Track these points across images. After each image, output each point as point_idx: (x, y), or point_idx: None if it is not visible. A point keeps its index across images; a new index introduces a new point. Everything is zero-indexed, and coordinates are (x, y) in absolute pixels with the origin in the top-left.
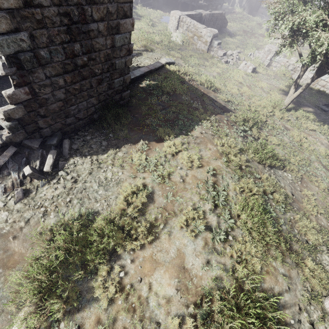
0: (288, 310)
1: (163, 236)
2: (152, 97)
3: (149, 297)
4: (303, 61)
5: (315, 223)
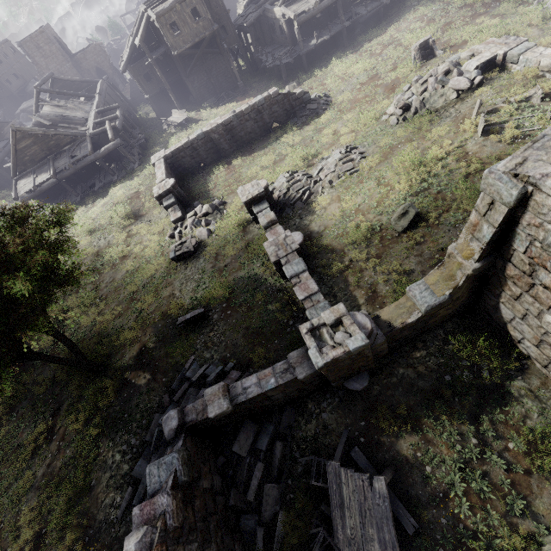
0: None
1: None
2: None
3: None
4: None
5: None
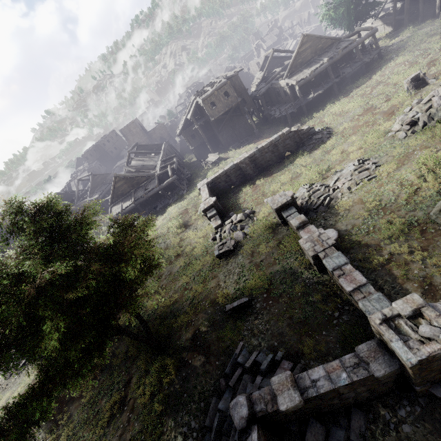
0: None
1: None
2: None
3: None
4: None
5: None
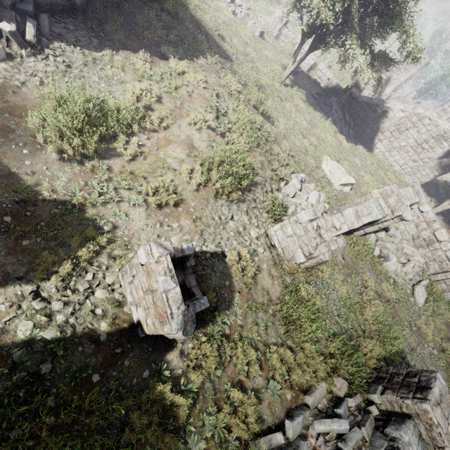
0: (259, 177)
1: (174, 128)
2: (151, 10)
3: (166, 158)
4: (302, 26)
5: (286, 154)
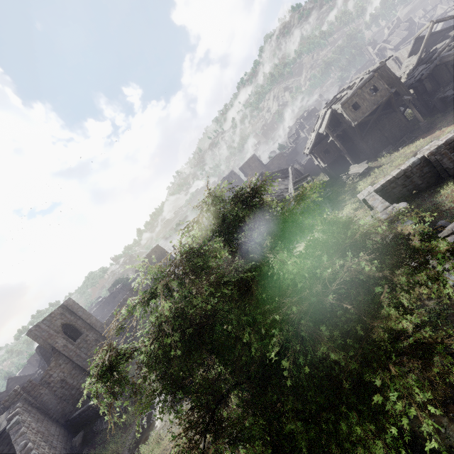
0: None
1: None
2: None
3: None
4: None
5: None
